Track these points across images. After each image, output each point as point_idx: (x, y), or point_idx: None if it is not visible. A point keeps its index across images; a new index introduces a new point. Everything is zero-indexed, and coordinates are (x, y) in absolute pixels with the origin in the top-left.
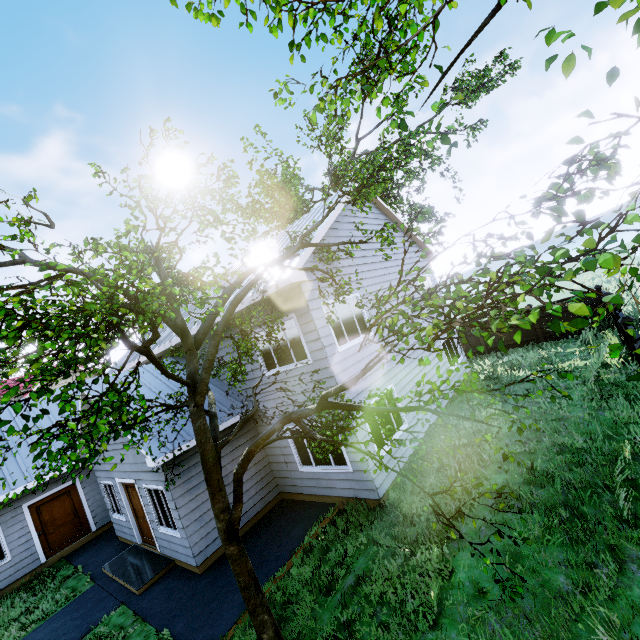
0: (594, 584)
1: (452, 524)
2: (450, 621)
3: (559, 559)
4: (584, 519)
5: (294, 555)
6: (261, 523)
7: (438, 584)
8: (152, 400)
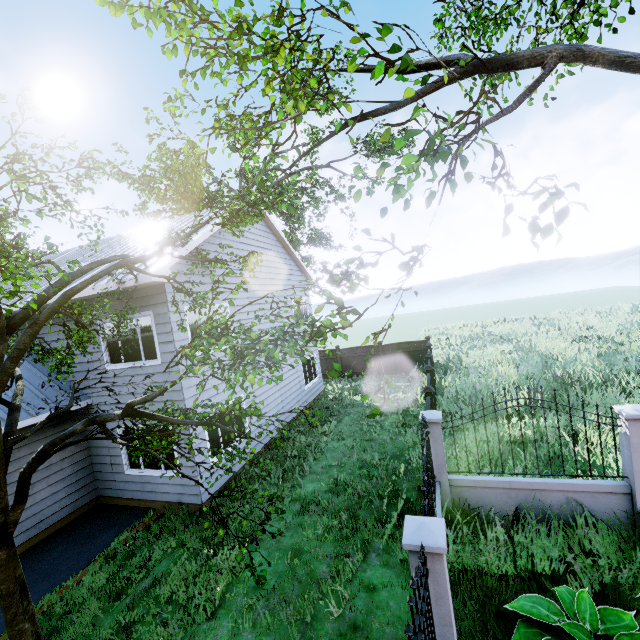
0: (343, 570)
1: (222, 522)
2: (226, 611)
3: (328, 552)
4: (354, 520)
5: (92, 562)
6: (64, 530)
7: (226, 580)
8: None
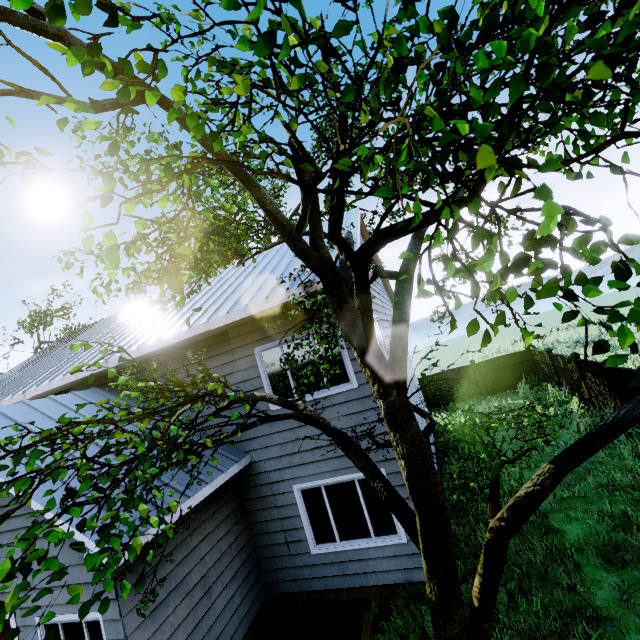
0: None
1: None
2: None
3: None
4: None
5: None
6: None
7: None
8: (240, 400)
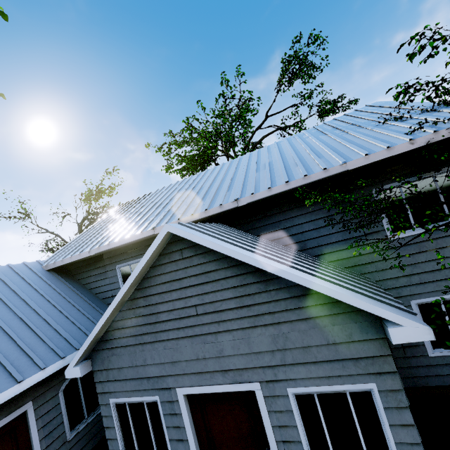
0: None
1: None
2: None
3: None
4: None
5: None
6: None
7: None
8: None
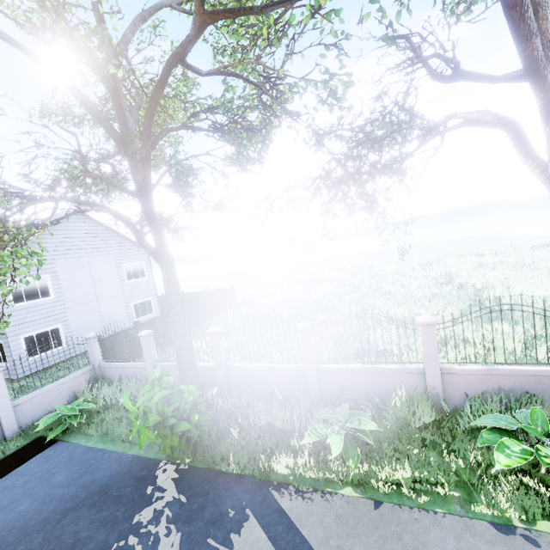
0: None
1: None
2: None
3: None
4: None
5: None
6: None
7: None
8: None
